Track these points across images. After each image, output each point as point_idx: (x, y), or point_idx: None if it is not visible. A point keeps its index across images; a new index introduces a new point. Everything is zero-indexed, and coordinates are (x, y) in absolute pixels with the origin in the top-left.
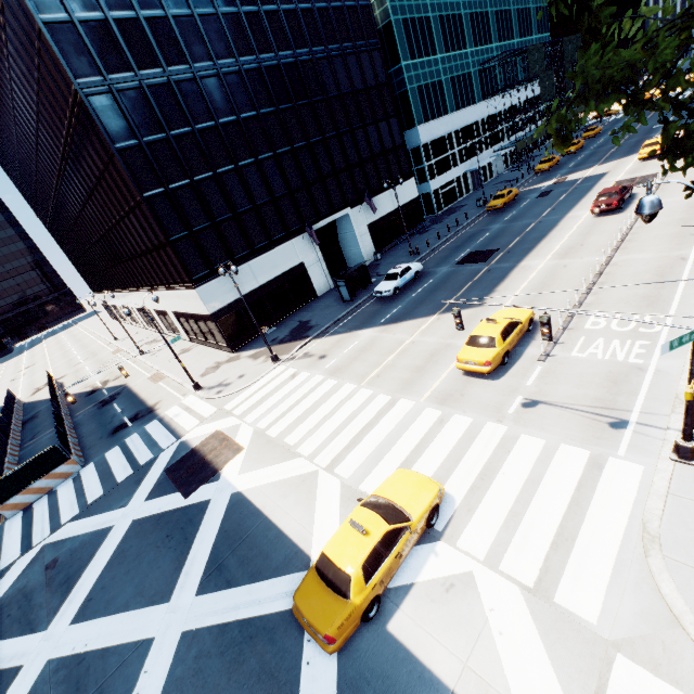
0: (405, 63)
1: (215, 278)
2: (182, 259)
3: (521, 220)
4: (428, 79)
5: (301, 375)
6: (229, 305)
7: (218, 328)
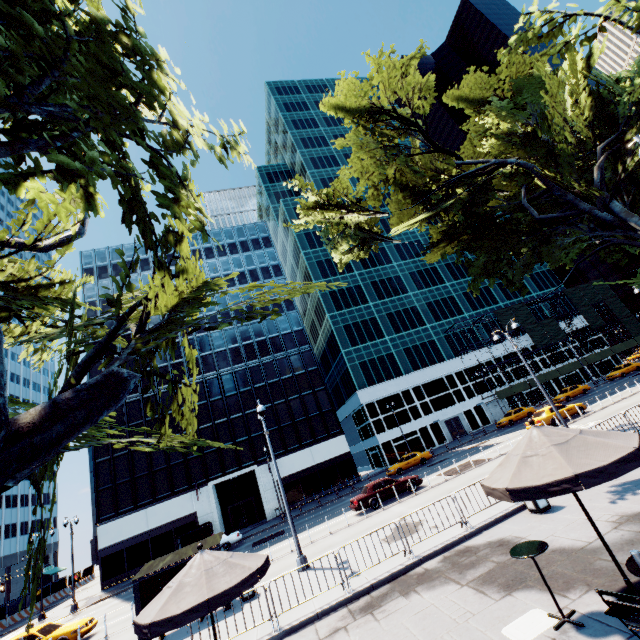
0: (345, 350)
1: (115, 519)
2: (100, 503)
3: None
4: (374, 355)
5: None
6: (116, 543)
7: (100, 562)
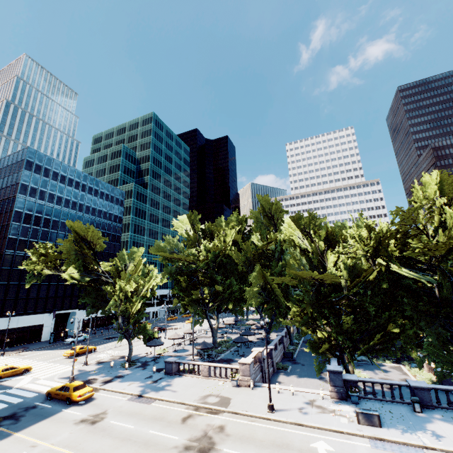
0: None
1: (1, 317)
2: None
3: None
4: None
5: (11, 358)
6: None
7: None
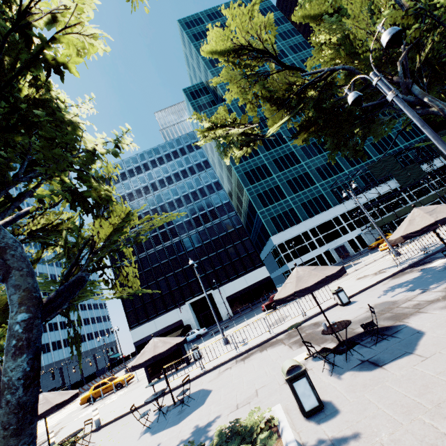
0: (260, 211)
1: (138, 326)
2: (129, 319)
3: None
4: (280, 211)
5: None
6: (142, 339)
7: (136, 349)
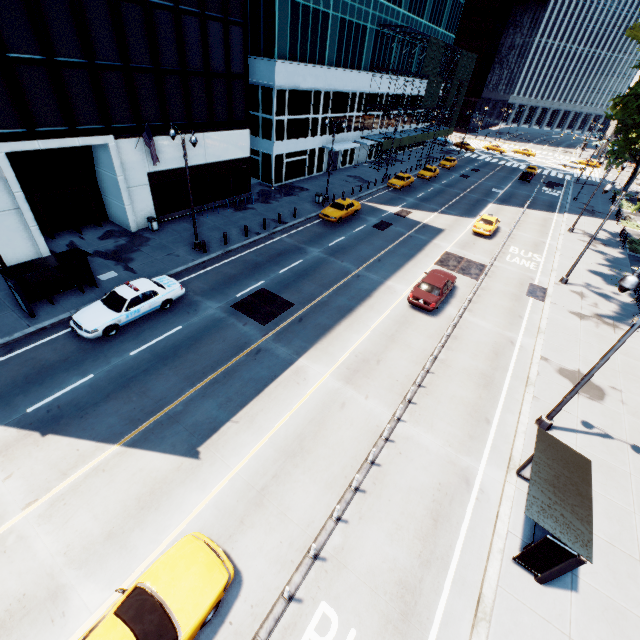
0: None
1: None
2: None
3: (342, 258)
4: (311, 1)
5: None
6: None
7: None
